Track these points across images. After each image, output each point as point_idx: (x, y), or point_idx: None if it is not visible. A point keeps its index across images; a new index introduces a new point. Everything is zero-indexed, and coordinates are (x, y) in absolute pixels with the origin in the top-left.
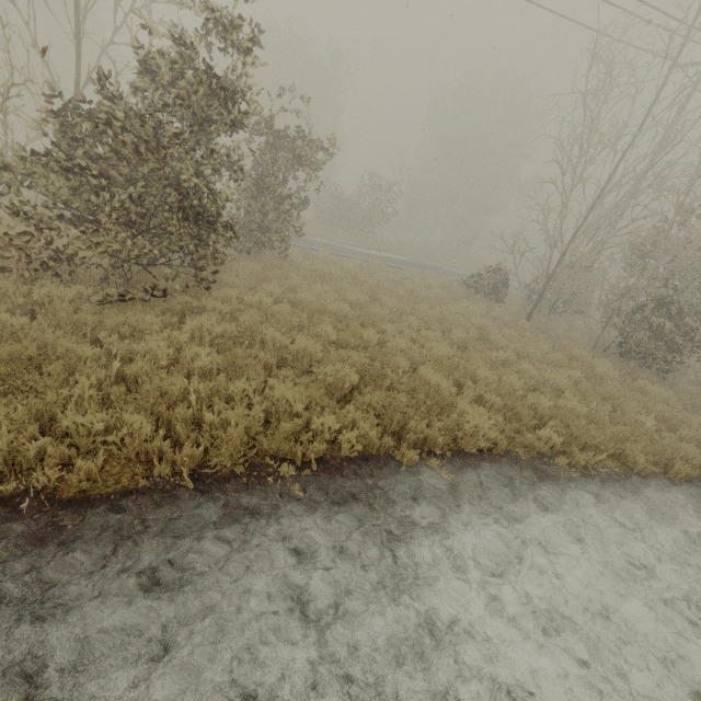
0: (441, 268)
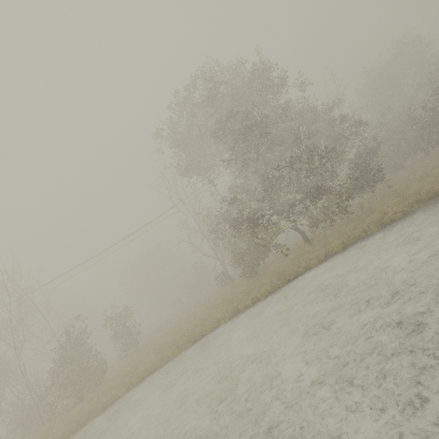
0: None
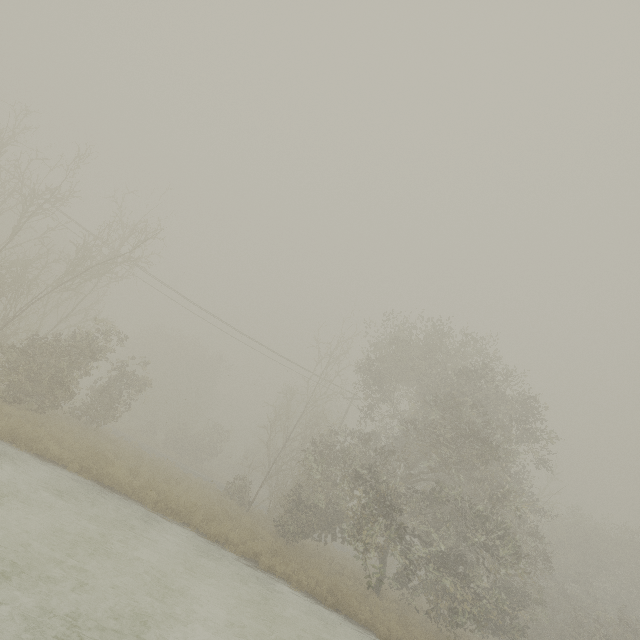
0: None
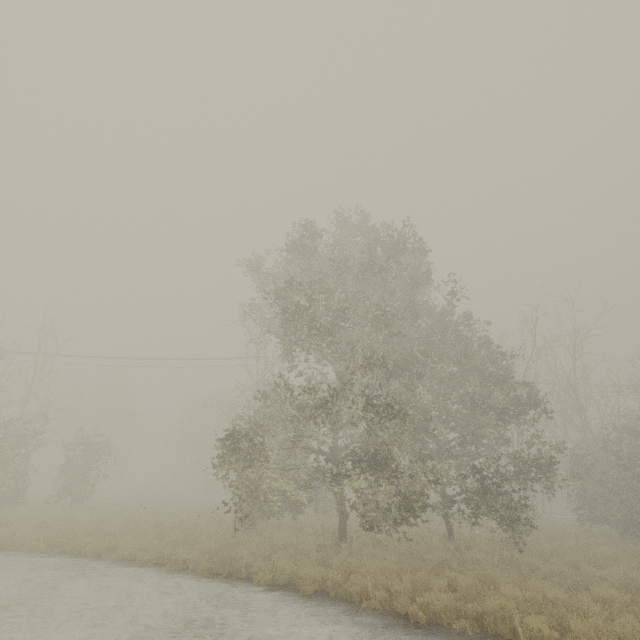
0: None
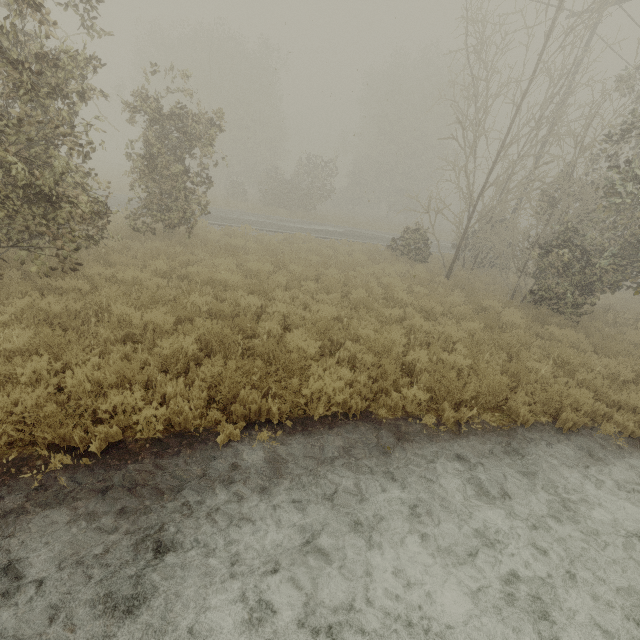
0: (376, 236)
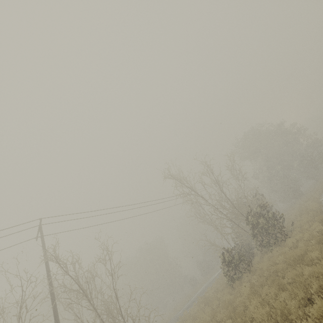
0: None
